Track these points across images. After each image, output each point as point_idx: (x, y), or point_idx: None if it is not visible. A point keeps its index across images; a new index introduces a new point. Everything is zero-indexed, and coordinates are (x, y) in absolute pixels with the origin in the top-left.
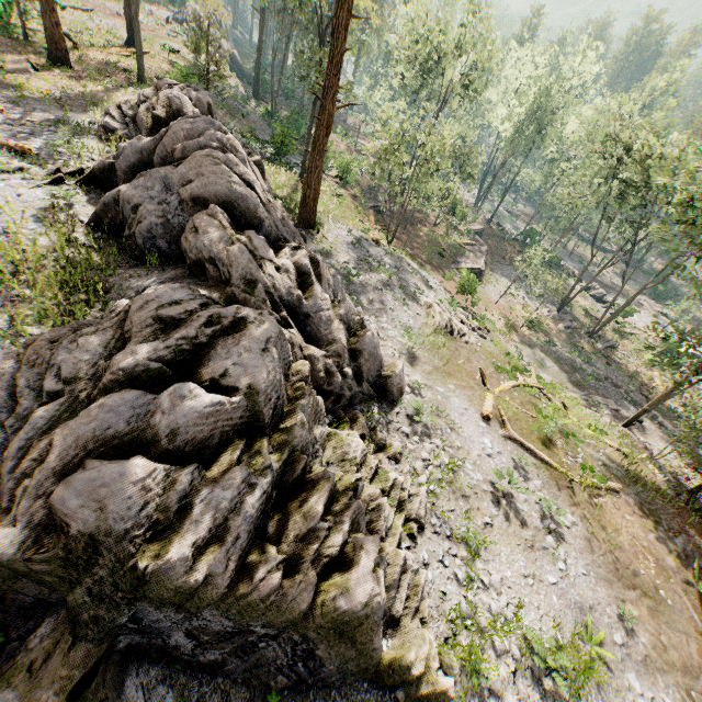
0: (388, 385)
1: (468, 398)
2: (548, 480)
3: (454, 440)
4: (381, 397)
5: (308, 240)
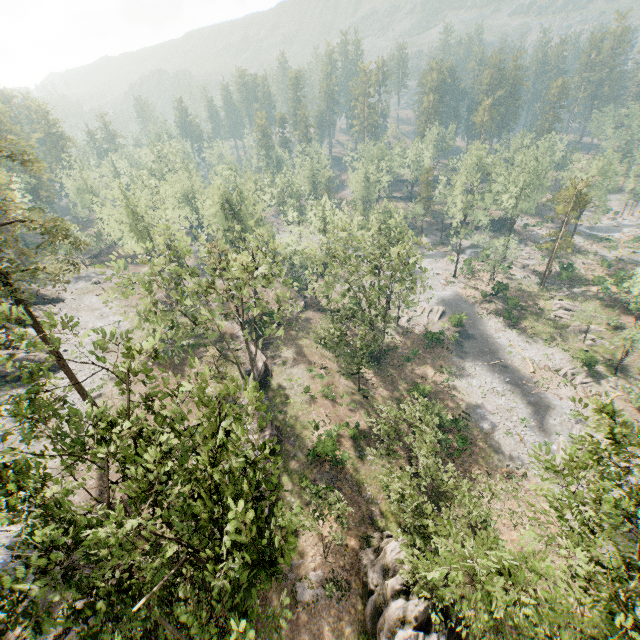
0: (53, 299)
1: (94, 294)
2: (114, 299)
3: (80, 302)
4: (54, 303)
5: (38, 282)
